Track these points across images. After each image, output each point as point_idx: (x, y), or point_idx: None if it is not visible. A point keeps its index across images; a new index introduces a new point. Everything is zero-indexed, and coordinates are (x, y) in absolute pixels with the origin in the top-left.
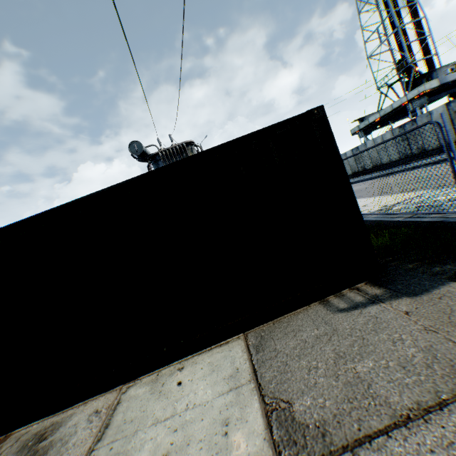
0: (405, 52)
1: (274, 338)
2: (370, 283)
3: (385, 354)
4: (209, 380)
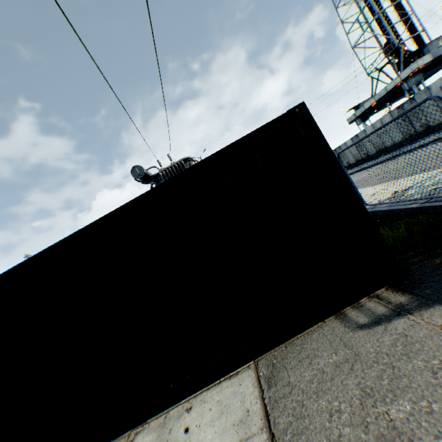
0: (389, 35)
1: (287, 367)
2: (391, 289)
3: (425, 391)
4: (217, 426)
